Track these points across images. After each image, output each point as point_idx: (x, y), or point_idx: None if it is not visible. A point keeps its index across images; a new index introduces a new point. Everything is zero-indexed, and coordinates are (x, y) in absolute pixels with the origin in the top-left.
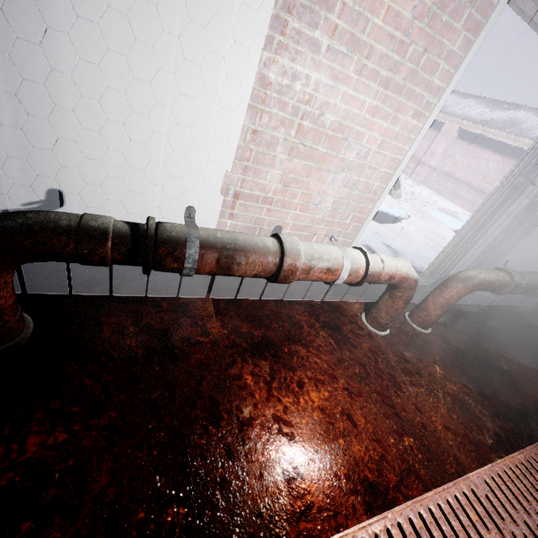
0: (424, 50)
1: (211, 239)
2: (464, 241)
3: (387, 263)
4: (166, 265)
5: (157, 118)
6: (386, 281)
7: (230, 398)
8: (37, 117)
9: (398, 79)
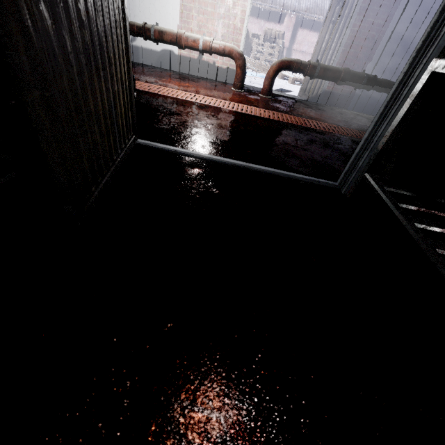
0: None
1: (158, 27)
2: None
3: (221, 43)
4: (147, 33)
5: (156, 5)
6: (222, 51)
7: (161, 78)
8: (130, 10)
9: None
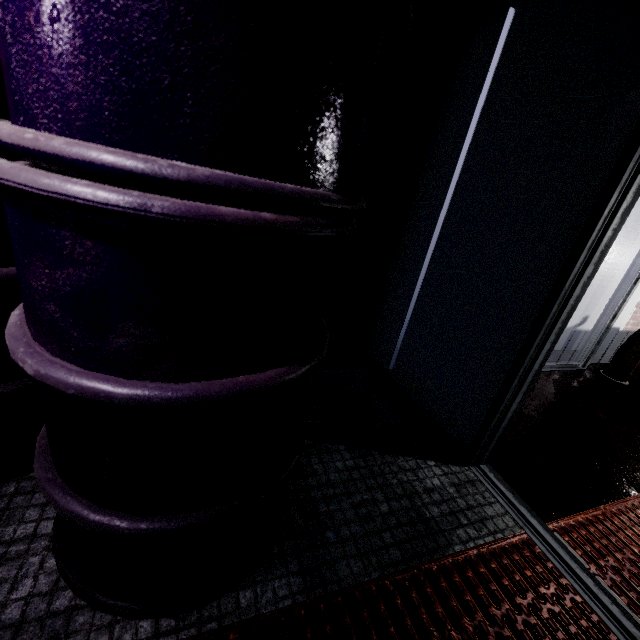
0: None
1: None
2: None
3: None
4: None
5: None
6: None
7: None
8: (601, 288)
9: None
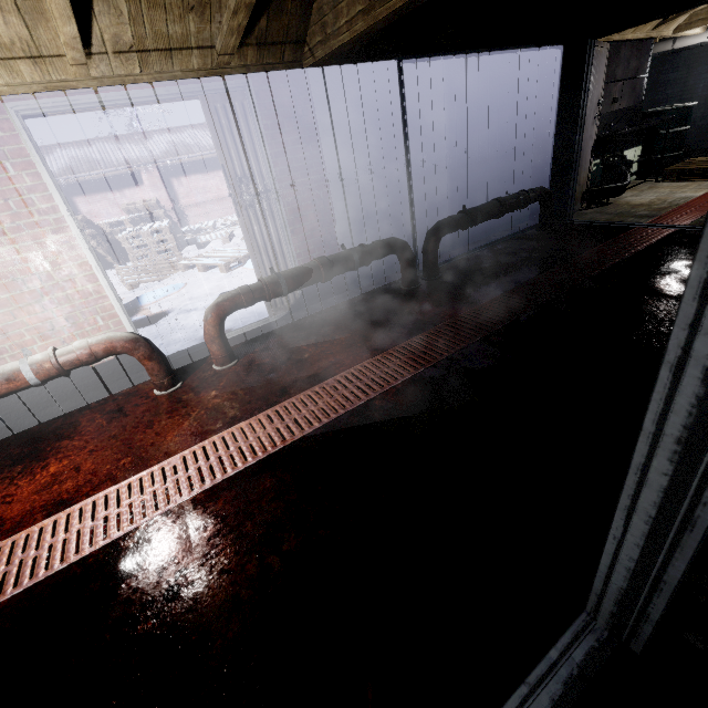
0: (4, 200)
1: None
2: (269, 266)
3: (77, 347)
4: None
5: None
6: (90, 358)
7: None
8: None
9: (8, 225)
